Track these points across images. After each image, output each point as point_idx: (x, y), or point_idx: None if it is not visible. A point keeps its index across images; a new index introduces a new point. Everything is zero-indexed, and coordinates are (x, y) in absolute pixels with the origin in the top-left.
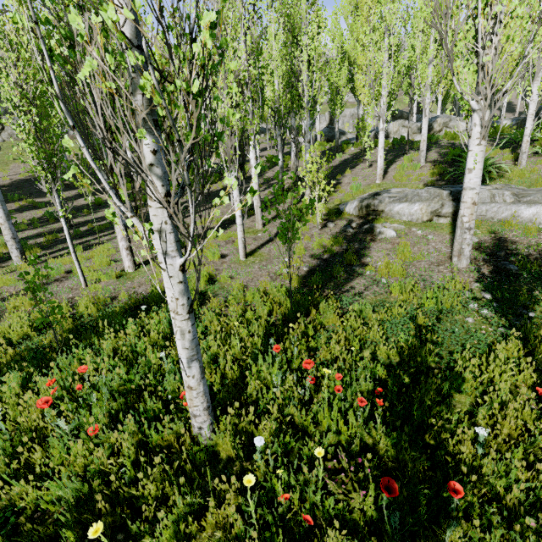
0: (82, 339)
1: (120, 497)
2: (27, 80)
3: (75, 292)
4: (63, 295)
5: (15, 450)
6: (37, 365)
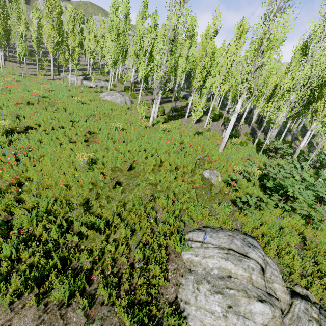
0: None
1: None
2: None
3: None
4: None
5: None
6: None
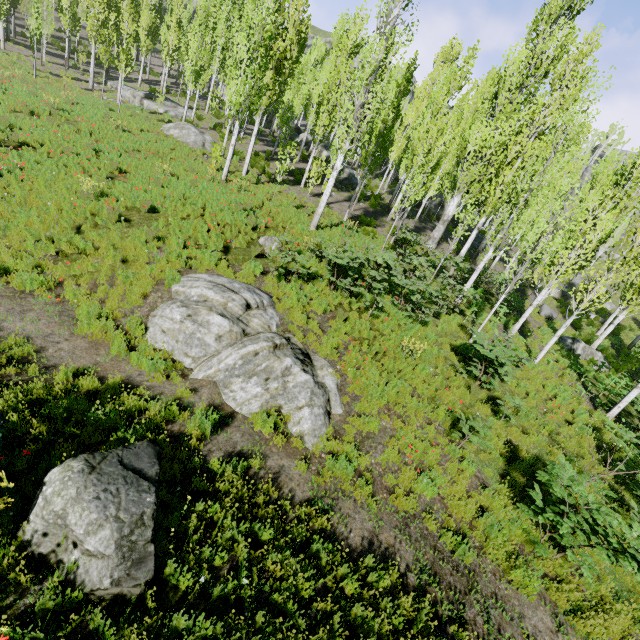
0: None
1: None
2: None
3: None
4: None
5: None
6: None
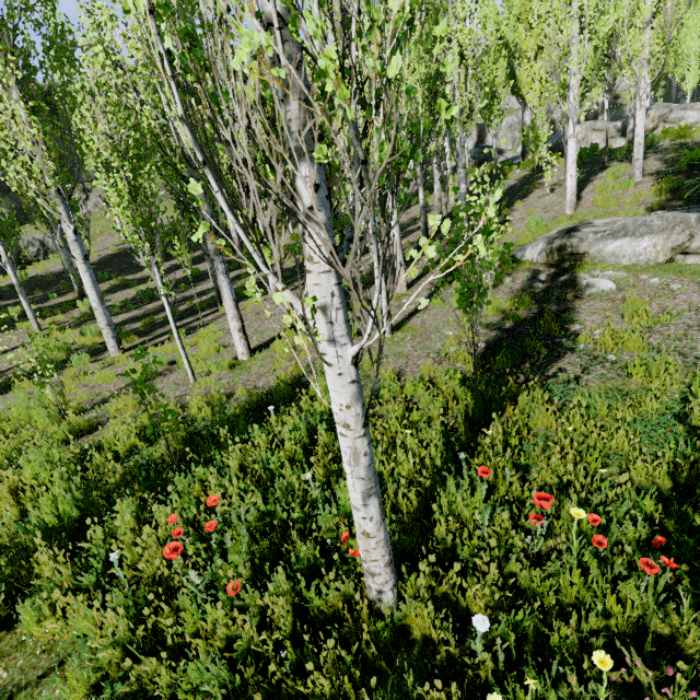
0: (199, 451)
1: (282, 693)
2: (117, 129)
3: (183, 389)
4: (170, 392)
5: (139, 609)
6: (151, 488)
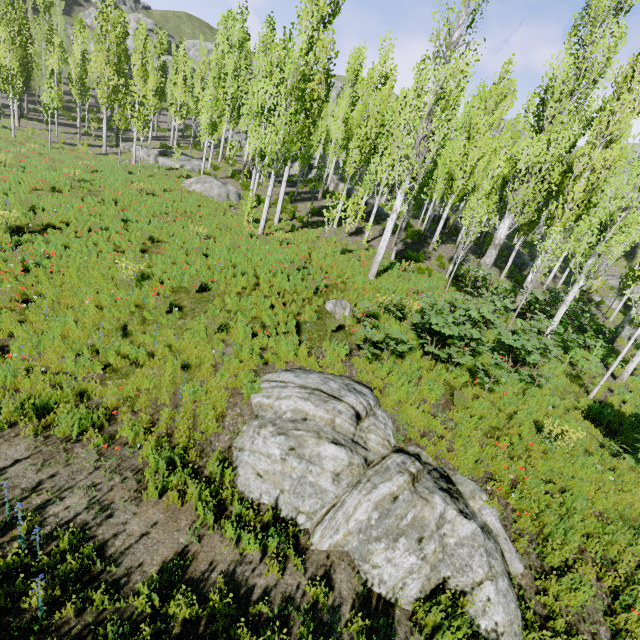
0: None
1: None
2: None
3: None
4: None
5: None
6: None
